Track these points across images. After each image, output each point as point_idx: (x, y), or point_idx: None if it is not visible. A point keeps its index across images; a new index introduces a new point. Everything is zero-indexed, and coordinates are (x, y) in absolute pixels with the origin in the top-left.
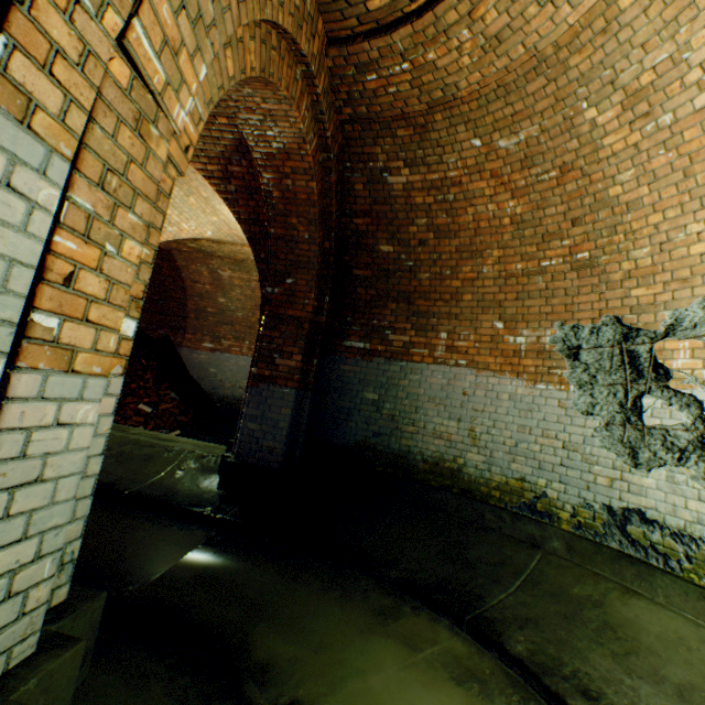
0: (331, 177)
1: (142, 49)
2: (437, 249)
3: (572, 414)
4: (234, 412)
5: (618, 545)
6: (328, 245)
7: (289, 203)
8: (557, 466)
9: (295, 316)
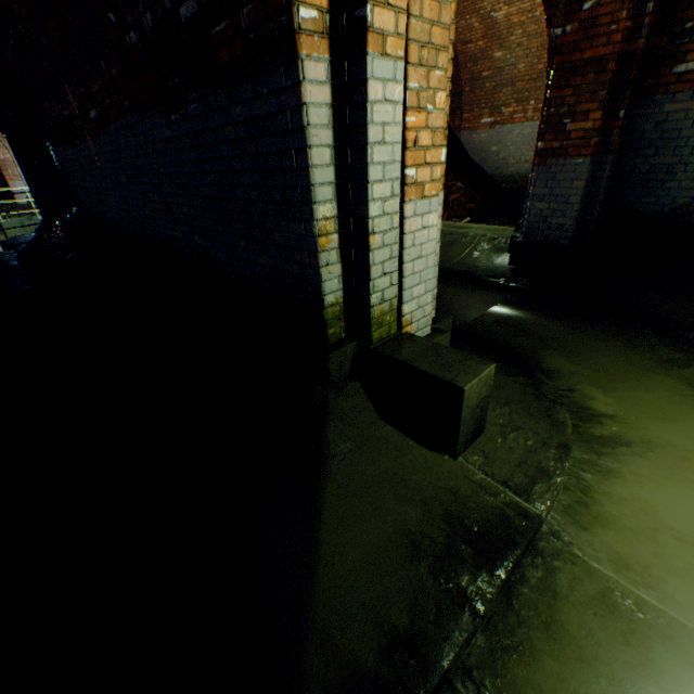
0: None
1: None
2: None
3: None
4: (518, 192)
5: None
6: None
7: None
8: None
9: (594, 58)
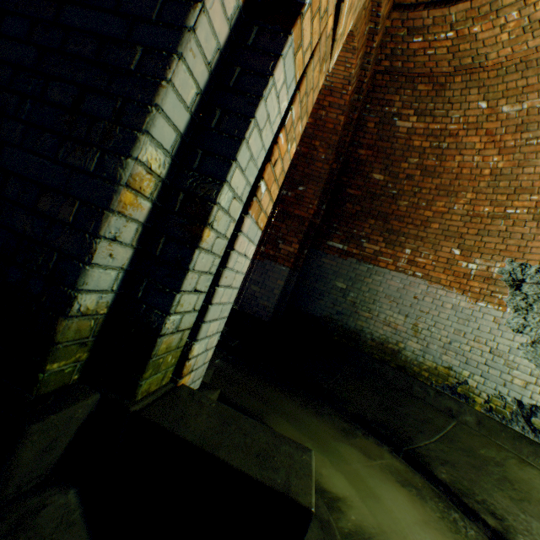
0: (354, 114)
1: (344, 9)
2: (420, 184)
3: (503, 329)
4: None
5: (520, 430)
6: (335, 166)
7: (317, 129)
8: (481, 364)
9: (299, 215)
